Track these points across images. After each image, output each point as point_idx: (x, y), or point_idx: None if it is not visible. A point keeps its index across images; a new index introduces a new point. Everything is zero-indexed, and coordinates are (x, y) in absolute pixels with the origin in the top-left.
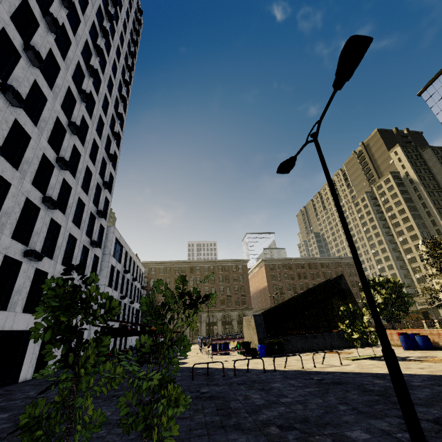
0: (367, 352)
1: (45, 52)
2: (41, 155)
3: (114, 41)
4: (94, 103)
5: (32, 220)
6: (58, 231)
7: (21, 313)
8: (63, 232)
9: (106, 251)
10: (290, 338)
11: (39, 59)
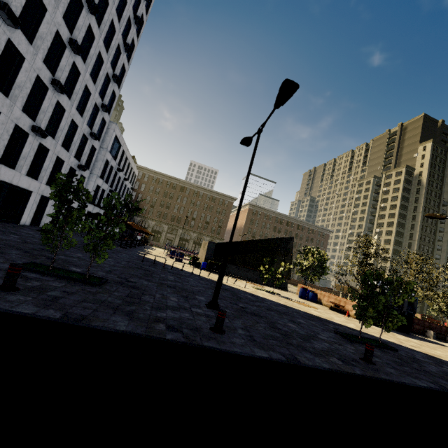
0: (274, 290)
1: None
2: (54, 32)
3: None
4: None
5: (40, 98)
6: (62, 114)
7: (25, 175)
8: (66, 116)
9: (103, 144)
10: (229, 266)
11: None
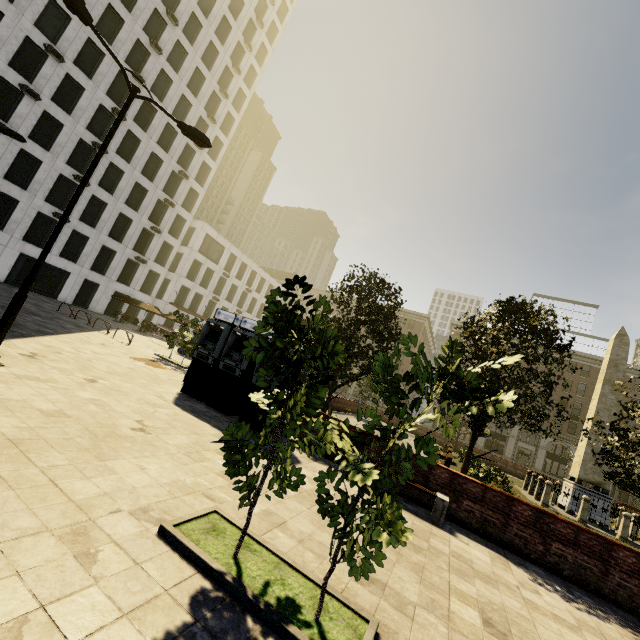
0: None
1: (81, 44)
2: (78, 140)
3: None
4: (172, 82)
5: (72, 193)
6: (105, 207)
7: (58, 256)
8: (110, 210)
9: (191, 244)
10: None
11: (57, 55)
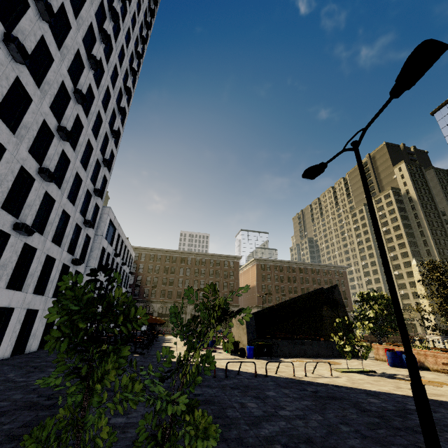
0: (354, 364)
1: (56, 6)
2: (41, 121)
3: (130, 7)
4: (103, 72)
5: (24, 191)
6: (51, 205)
7: (4, 288)
8: (56, 207)
9: (98, 231)
10: (279, 342)
11: (49, 13)
